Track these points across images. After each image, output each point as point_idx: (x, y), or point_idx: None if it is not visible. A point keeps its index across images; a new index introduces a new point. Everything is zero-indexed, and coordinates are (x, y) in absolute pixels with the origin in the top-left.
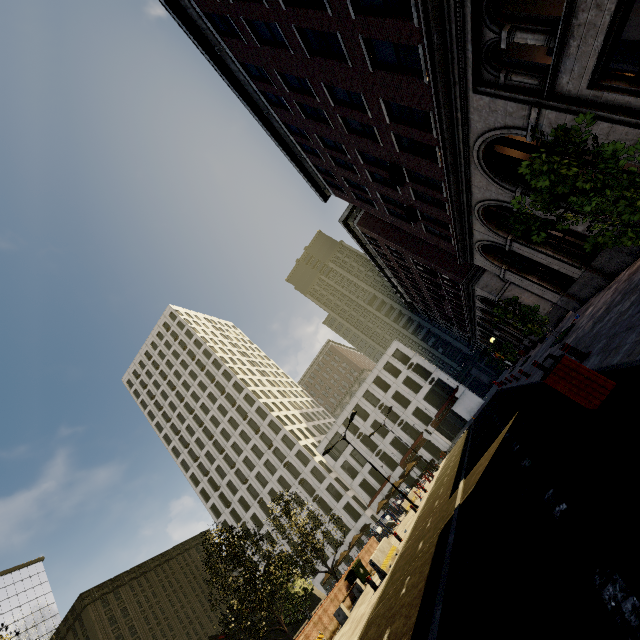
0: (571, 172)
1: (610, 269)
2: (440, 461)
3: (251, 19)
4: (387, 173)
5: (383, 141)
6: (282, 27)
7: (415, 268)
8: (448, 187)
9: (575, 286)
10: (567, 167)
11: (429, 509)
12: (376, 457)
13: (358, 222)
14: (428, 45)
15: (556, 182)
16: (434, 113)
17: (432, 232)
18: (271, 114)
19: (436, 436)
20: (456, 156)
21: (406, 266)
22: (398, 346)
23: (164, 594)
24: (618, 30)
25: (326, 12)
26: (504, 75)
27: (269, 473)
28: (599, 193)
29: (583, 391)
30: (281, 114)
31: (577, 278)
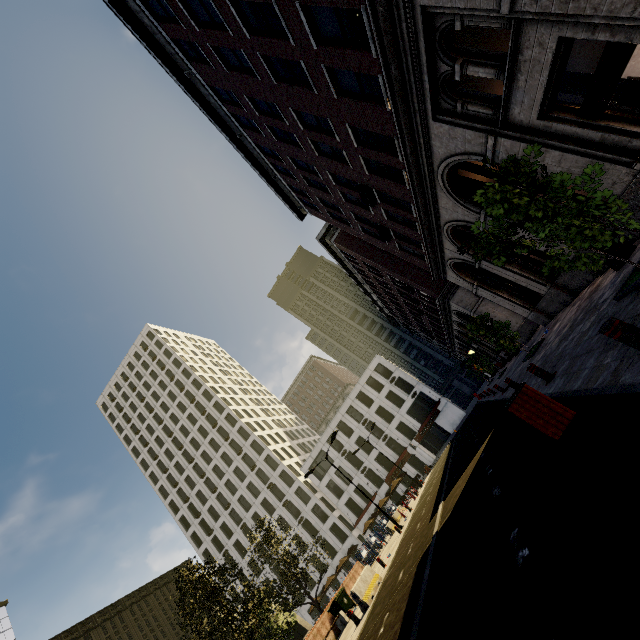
0: (522, 201)
1: (573, 286)
2: (425, 476)
3: (218, 46)
4: (359, 194)
5: (352, 164)
6: (248, 54)
7: (393, 284)
8: (417, 208)
9: (543, 302)
10: (519, 196)
11: (412, 532)
12: (361, 474)
13: (335, 240)
14: (387, 76)
15: (510, 210)
16: (398, 139)
17: (406, 250)
18: (244, 136)
19: (420, 450)
20: (422, 179)
21: (384, 282)
22: (380, 360)
23: (140, 634)
24: (561, 66)
25: (289, 42)
26: (460, 105)
27: (252, 496)
28: (552, 220)
29: (544, 421)
30: (253, 136)
31: (544, 294)
